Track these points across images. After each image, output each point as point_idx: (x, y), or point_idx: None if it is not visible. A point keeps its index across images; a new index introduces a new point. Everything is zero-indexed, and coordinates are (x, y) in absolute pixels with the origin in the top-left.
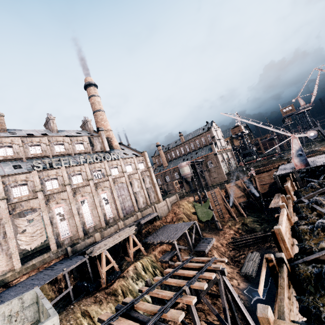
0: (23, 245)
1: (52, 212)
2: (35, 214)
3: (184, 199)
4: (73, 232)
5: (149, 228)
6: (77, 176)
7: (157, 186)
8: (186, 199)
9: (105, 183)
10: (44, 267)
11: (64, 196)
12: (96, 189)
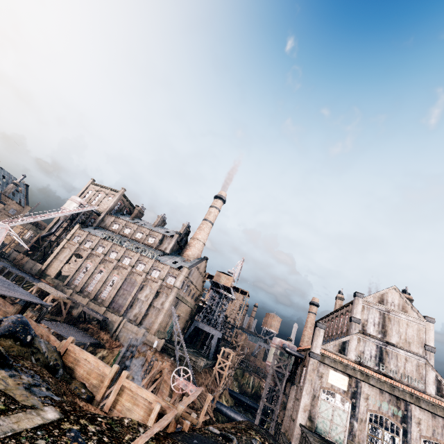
0: (63, 270)
1: (85, 264)
2: (80, 259)
3: (161, 356)
4: (79, 285)
5: (94, 328)
6: (116, 253)
7: (163, 312)
8: (163, 358)
9: (124, 270)
10: (50, 284)
11: (97, 260)
12: (115, 269)
